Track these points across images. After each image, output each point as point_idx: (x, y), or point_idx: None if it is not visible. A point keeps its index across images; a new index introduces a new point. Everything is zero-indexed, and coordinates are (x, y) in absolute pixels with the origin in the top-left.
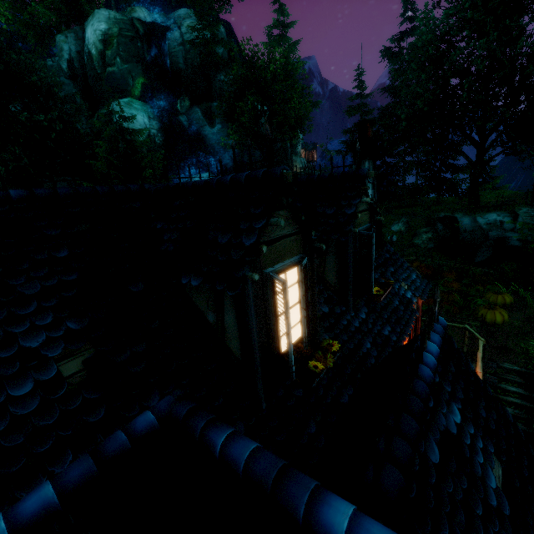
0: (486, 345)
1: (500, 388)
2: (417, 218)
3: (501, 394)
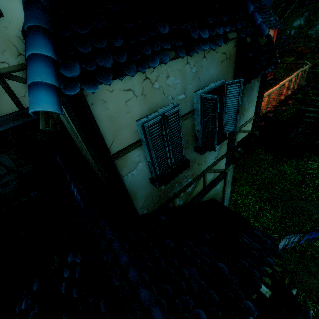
0: (316, 76)
1: (314, 100)
2: (318, 11)
3: (314, 103)
